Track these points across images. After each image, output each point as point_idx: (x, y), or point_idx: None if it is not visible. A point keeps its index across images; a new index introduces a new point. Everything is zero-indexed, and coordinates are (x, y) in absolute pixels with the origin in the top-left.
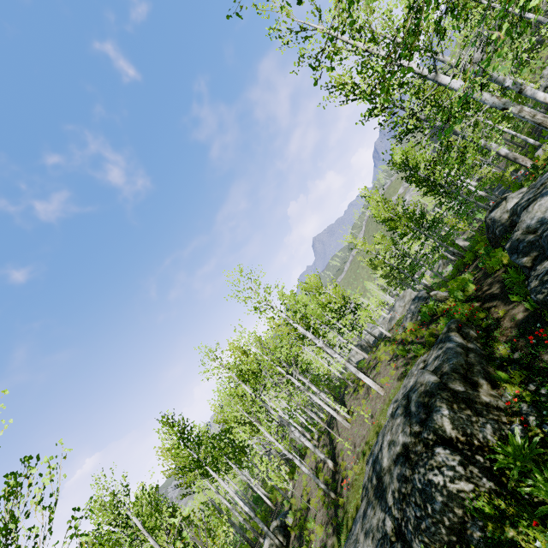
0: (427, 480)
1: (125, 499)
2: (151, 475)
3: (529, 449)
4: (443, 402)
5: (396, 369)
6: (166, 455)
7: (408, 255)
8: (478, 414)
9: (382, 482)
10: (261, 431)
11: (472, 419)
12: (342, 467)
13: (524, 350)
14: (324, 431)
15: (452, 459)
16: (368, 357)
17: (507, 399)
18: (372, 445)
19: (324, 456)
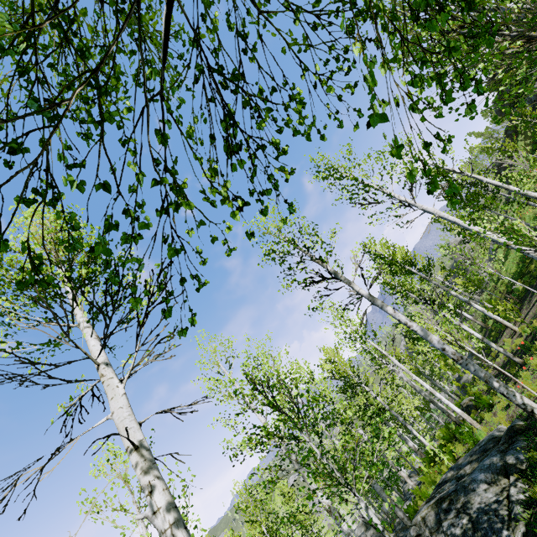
0: None
1: None
2: None
3: None
4: None
5: None
6: None
7: None
8: None
9: None
10: None
11: None
12: None
13: None
14: None
15: None
16: None
17: None
18: None
19: None
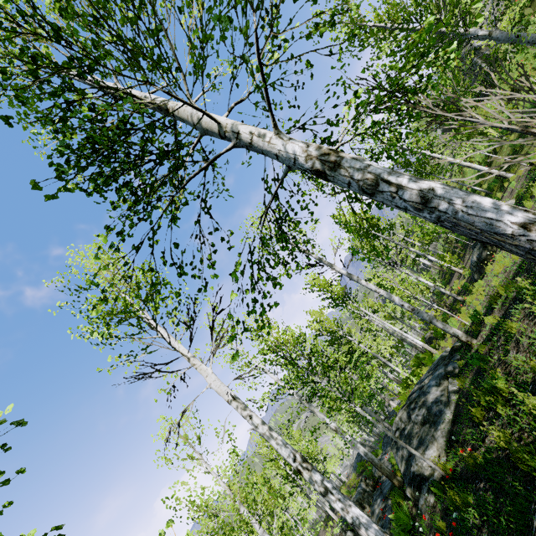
0: None
1: None
2: None
3: None
4: None
5: None
6: None
7: None
8: None
9: None
10: None
11: None
12: None
13: None
14: None
15: (351, 534)
16: None
17: None
18: None
19: None
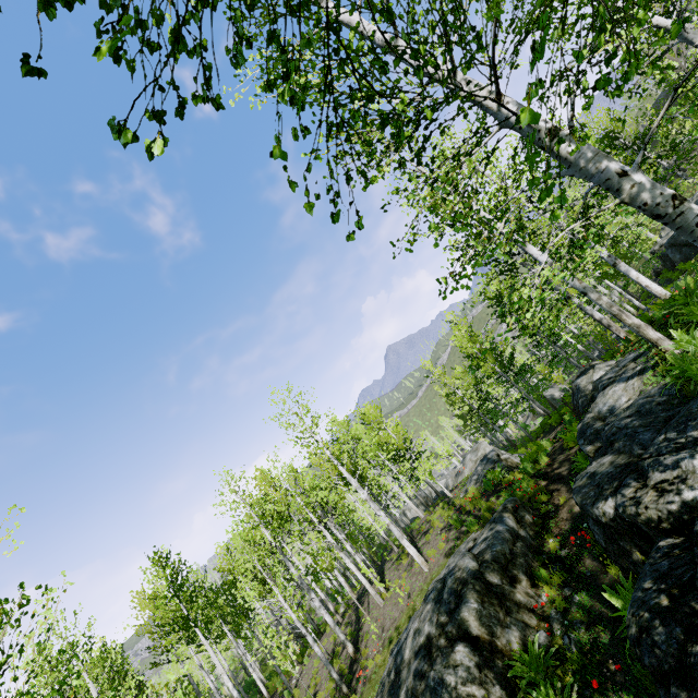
0: (441, 679)
1: (83, 655)
2: (124, 628)
3: (545, 660)
4: (474, 594)
5: (446, 542)
6: (144, 605)
7: (490, 399)
8: (507, 613)
9: (399, 677)
10: (274, 592)
11: (500, 617)
12: (364, 654)
13: (571, 549)
14: (353, 604)
15: (469, 659)
16: (423, 517)
17: (542, 601)
18: (401, 632)
19: (344, 637)
